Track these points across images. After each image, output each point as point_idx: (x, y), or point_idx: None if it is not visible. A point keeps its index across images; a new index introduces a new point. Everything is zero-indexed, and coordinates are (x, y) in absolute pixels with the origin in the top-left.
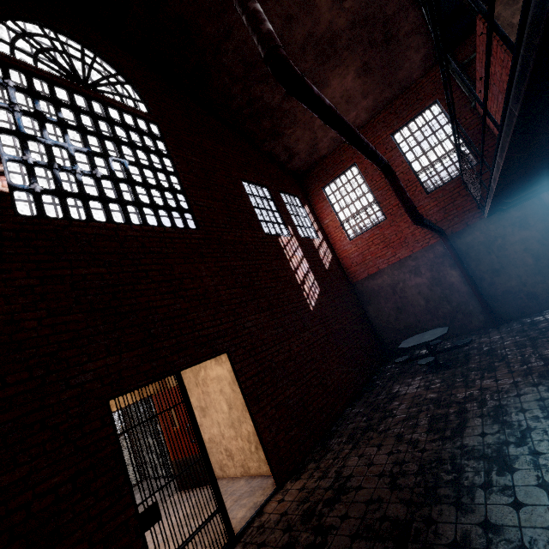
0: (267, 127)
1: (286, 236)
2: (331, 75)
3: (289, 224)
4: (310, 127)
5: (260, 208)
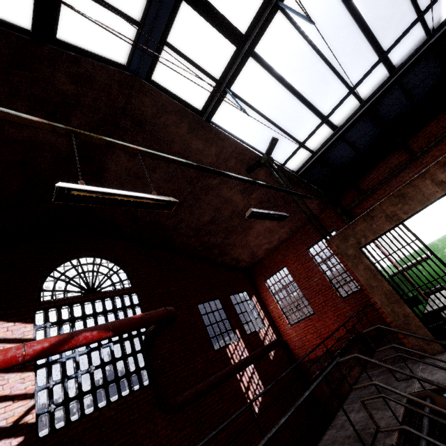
0: (216, 252)
1: (234, 341)
2: (254, 223)
3: (237, 327)
4: (247, 247)
5: (212, 324)
